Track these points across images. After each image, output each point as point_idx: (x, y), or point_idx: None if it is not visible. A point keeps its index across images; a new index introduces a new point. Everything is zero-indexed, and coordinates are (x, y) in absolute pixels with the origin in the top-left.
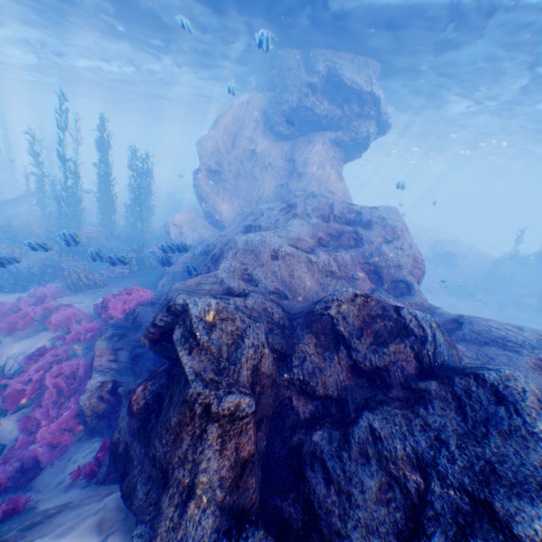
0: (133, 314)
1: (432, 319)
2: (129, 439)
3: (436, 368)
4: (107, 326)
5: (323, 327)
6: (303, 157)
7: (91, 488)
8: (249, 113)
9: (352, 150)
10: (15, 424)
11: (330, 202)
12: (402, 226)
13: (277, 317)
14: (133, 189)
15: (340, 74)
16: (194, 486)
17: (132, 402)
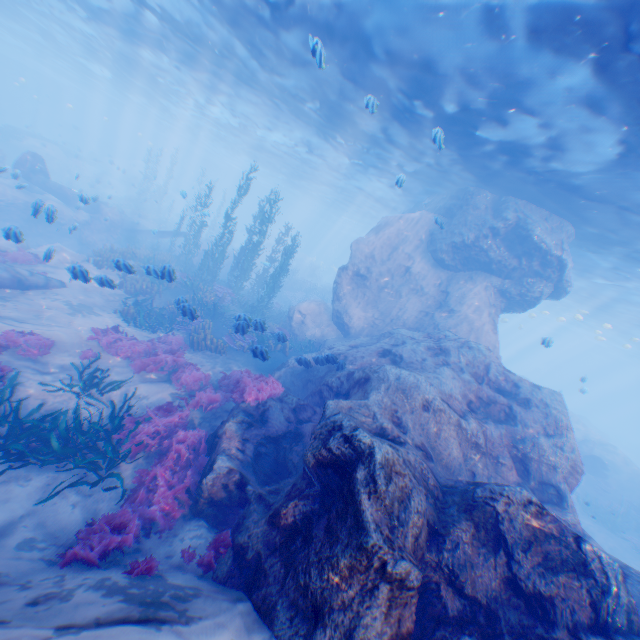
0: (263, 405)
1: (618, 569)
2: (262, 549)
3: (611, 628)
4: (239, 409)
5: (486, 520)
6: (460, 293)
7: (209, 580)
8: (416, 232)
9: (516, 303)
10: (132, 472)
11: (486, 360)
12: (566, 420)
13: (431, 483)
14: (271, 261)
15: (529, 228)
16: (351, 638)
17: (279, 513)
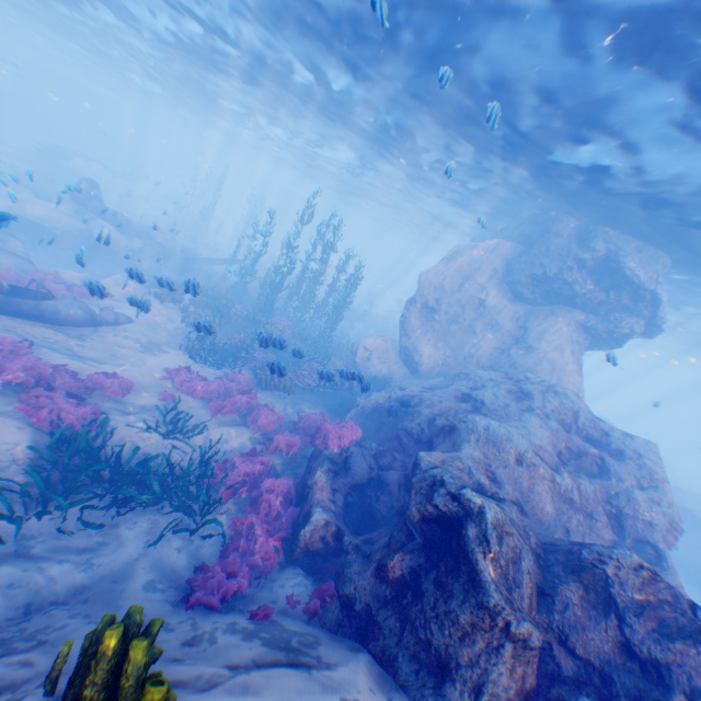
0: (346, 453)
1: None
2: (370, 601)
3: None
4: (323, 456)
5: (594, 582)
6: (539, 329)
7: (320, 628)
8: (490, 261)
9: (601, 341)
10: (224, 518)
11: (574, 407)
12: (663, 474)
13: (533, 542)
14: (331, 291)
15: (620, 260)
16: (478, 690)
17: (386, 566)
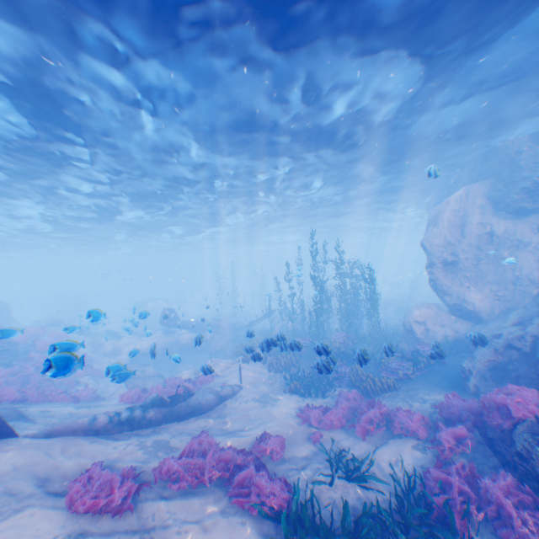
0: None
1: None
2: None
3: None
4: (527, 434)
5: None
6: None
7: None
8: (470, 203)
9: None
10: None
11: None
12: None
13: None
14: (353, 294)
15: None
16: None
17: None
